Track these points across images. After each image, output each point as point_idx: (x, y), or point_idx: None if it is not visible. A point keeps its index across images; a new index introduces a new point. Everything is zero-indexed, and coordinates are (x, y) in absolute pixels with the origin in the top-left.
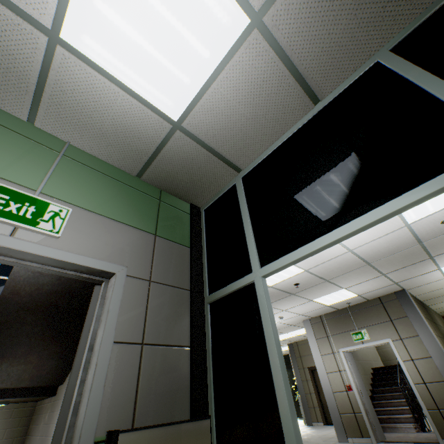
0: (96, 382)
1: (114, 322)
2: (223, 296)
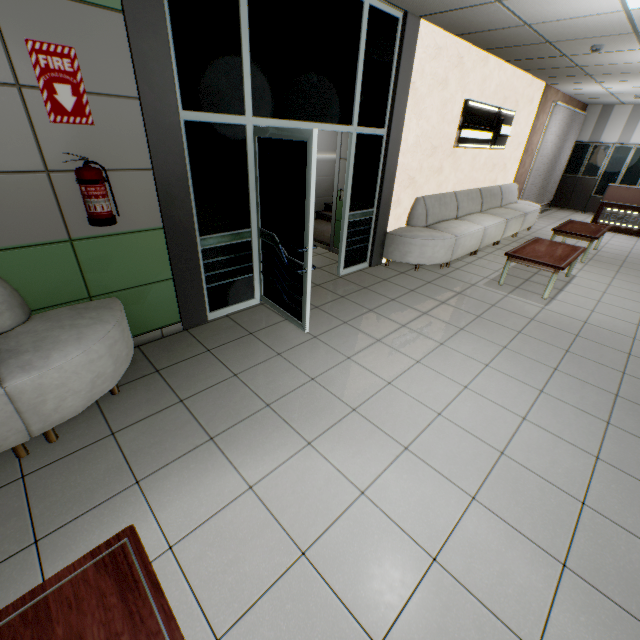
0: (336, 174)
1: (339, 151)
2: (373, 135)
